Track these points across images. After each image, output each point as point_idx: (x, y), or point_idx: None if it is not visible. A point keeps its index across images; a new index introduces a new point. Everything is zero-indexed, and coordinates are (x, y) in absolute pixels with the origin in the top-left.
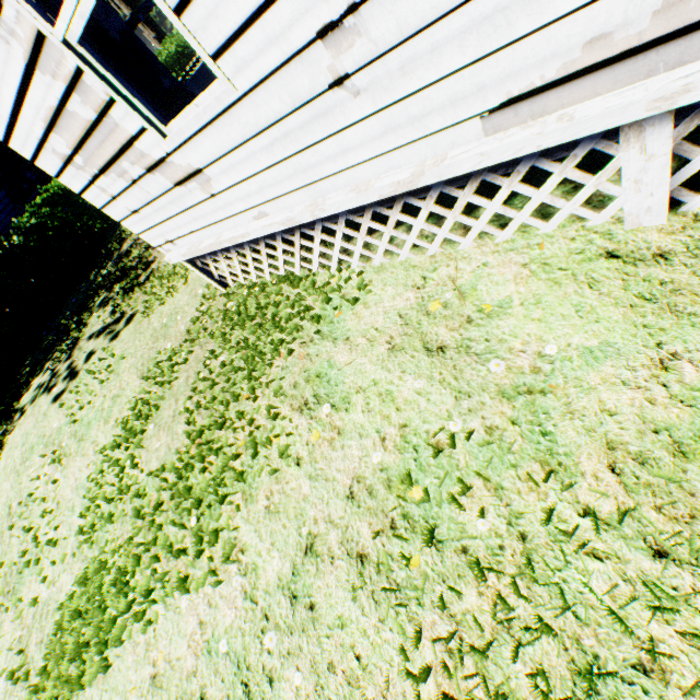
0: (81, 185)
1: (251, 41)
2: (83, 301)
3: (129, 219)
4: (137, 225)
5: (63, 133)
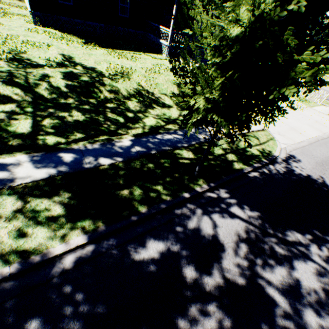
0: None
1: None
2: None
3: None
4: None
5: None
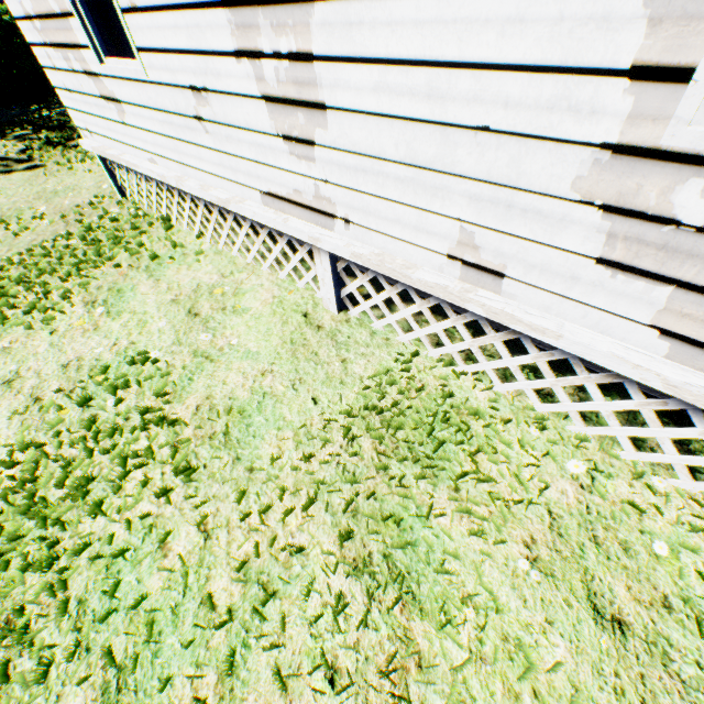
0: (34, 40)
1: (159, 59)
2: (5, 122)
3: (63, 91)
4: (68, 100)
5: (33, 0)
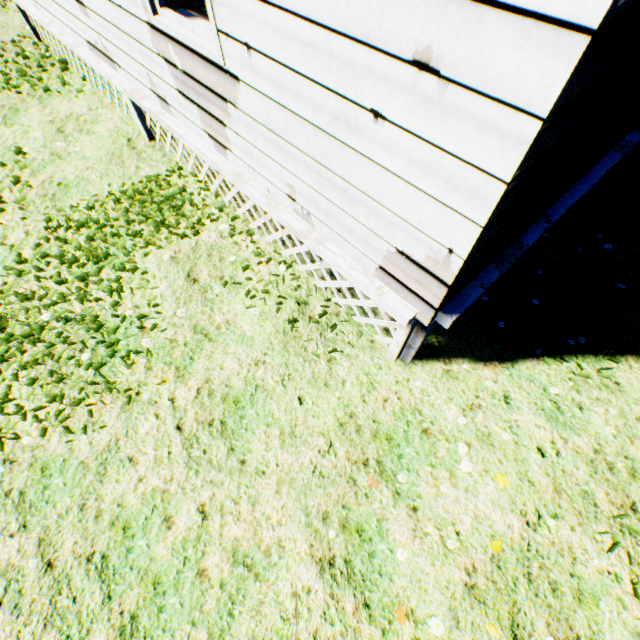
0: None
1: None
2: None
3: None
4: None
5: None
